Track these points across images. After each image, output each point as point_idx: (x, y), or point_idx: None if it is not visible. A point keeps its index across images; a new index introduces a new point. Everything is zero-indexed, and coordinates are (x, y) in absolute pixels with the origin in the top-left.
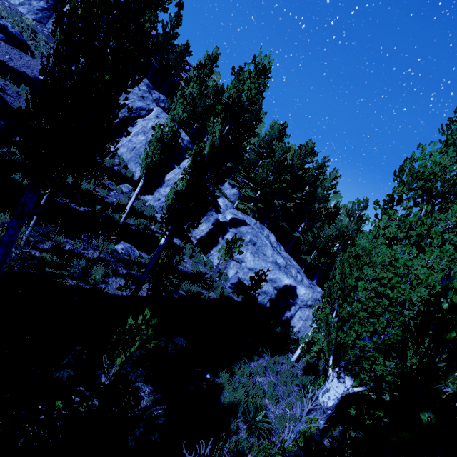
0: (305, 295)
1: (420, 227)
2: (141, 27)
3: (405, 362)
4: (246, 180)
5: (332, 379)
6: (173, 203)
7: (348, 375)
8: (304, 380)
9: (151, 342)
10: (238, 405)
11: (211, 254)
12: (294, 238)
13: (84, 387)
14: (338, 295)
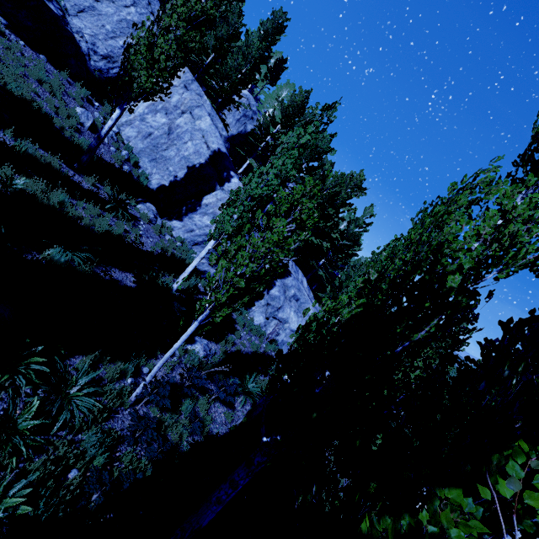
0: None
1: None
2: None
3: None
4: None
5: None
6: None
7: None
8: None
9: None
10: None
11: (252, 310)
12: (313, 271)
13: None
14: None
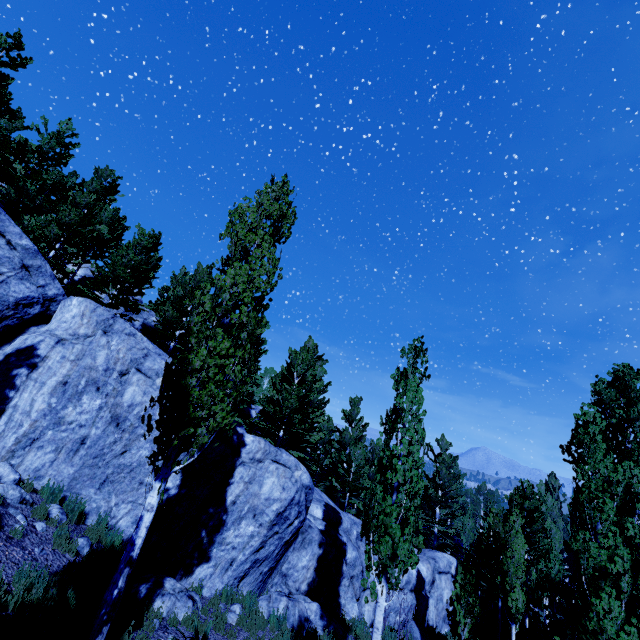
0: (428, 573)
1: None
2: None
3: None
4: None
5: None
6: None
7: None
8: None
9: None
10: None
11: (343, 606)
12: None
13: None
14: None
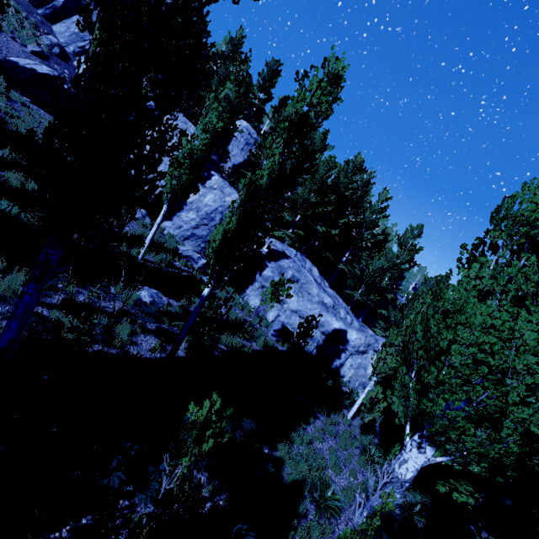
0: (356, 341)
1: (526, 283)
2: (206, 23)
3: (497, 431)
4: (280, 199)
5: (410, 449)
6: (223, 246)
7: (431, 445)
8: (365, 442)
9: (225, 435)
10: (303, 483)
11: (247, 294)
12: (337, 269)
13: (153, 504)
14: (420, 355)
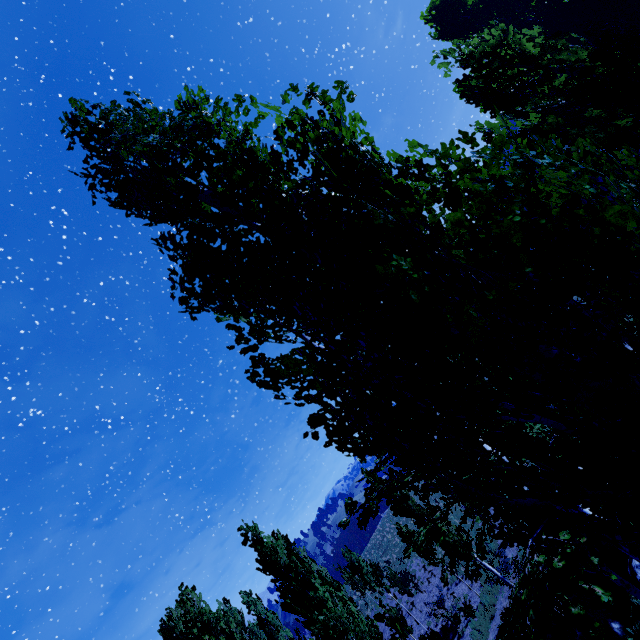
0: None
1: None
2: None
3: None
4: None
5: None
6: None
7: None
8: None
9: None
10: None
11: None
12: None
13: None
14: None
